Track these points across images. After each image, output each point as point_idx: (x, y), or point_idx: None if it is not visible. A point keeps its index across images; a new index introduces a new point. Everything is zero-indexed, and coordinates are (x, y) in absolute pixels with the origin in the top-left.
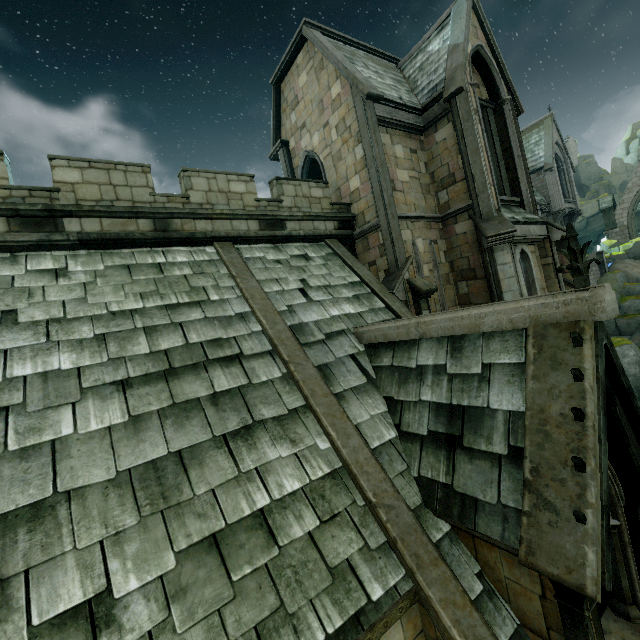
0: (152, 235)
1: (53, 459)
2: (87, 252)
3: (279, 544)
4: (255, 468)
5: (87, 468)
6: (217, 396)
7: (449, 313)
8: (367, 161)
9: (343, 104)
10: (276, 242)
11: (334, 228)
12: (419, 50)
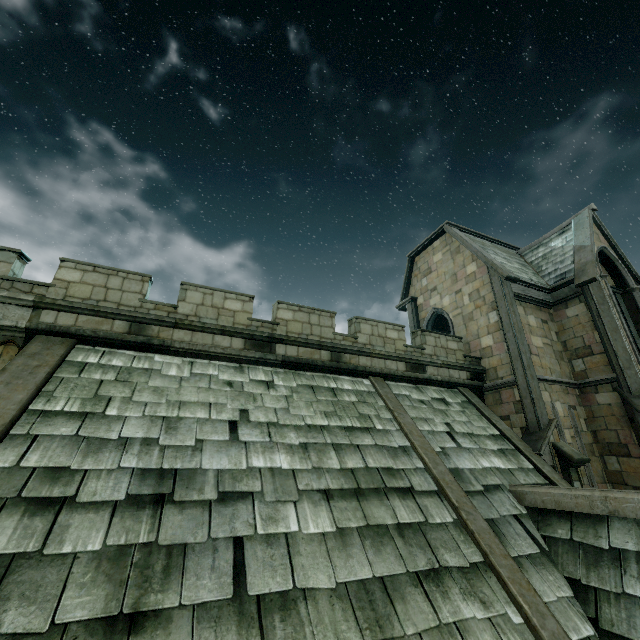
0: (329, 364)
1: (288, 552)
2: (284, 370)
3: None
4: (453, 622)
5: (313, 570)
6: (401, 527)
7: None
8: (503, 326)
9: (478, 279)
10: (416, 383)
11: (466, 378)
12: (540, 244)
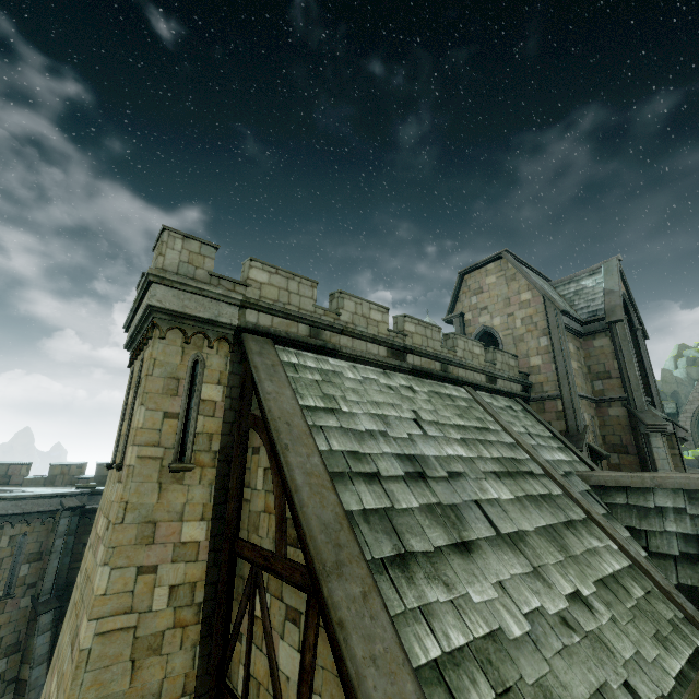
0: (440, 373)
1: (503, 510)
2: (411, 377)
3: (633, 597)
4: (592, 548)
5: (520, 520)
6: (542, 496)
7: (682, 474)
8: (555, 350)
9: (532, 307)
10: (490, 392)
11: (520, 390)
12: (571, 280)
